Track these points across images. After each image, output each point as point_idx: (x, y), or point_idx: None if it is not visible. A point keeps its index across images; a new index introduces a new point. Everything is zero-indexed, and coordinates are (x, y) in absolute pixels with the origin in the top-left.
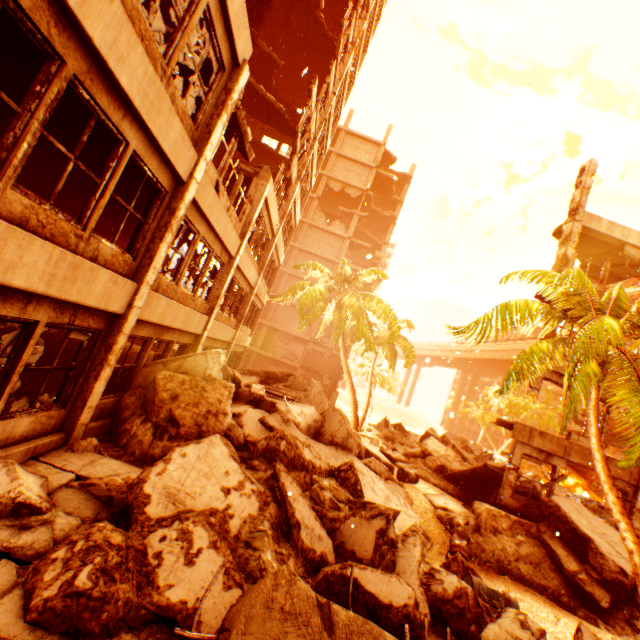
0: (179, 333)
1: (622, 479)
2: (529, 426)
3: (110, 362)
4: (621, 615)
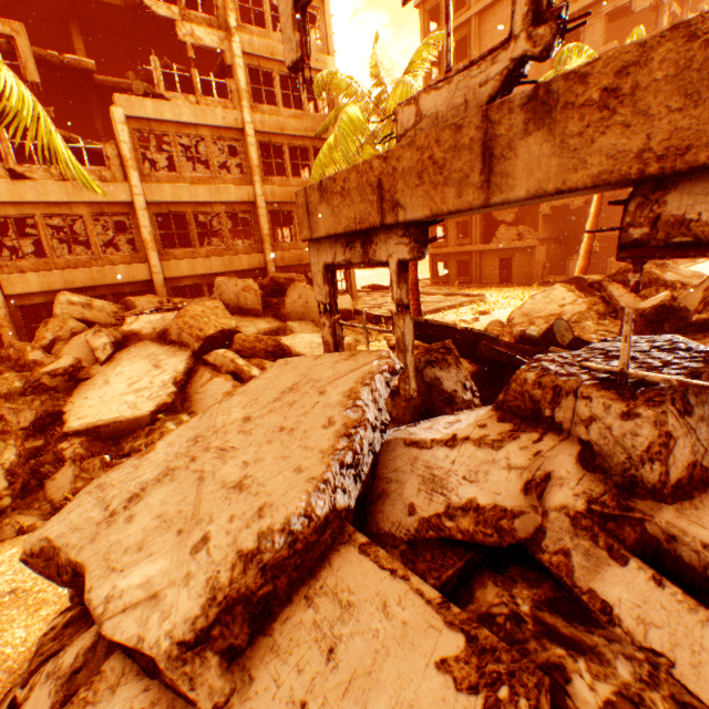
0: (109, 288)
1: (699, 162)
2: (304, 189)
3: (4, 325)
4: (74, 640)
